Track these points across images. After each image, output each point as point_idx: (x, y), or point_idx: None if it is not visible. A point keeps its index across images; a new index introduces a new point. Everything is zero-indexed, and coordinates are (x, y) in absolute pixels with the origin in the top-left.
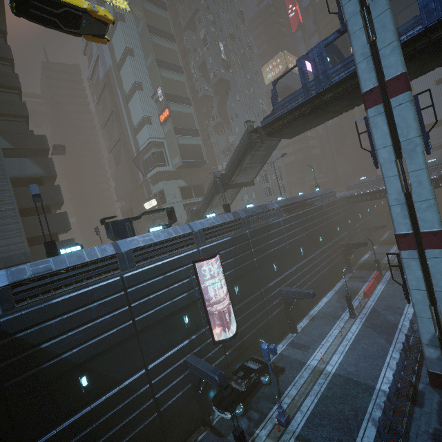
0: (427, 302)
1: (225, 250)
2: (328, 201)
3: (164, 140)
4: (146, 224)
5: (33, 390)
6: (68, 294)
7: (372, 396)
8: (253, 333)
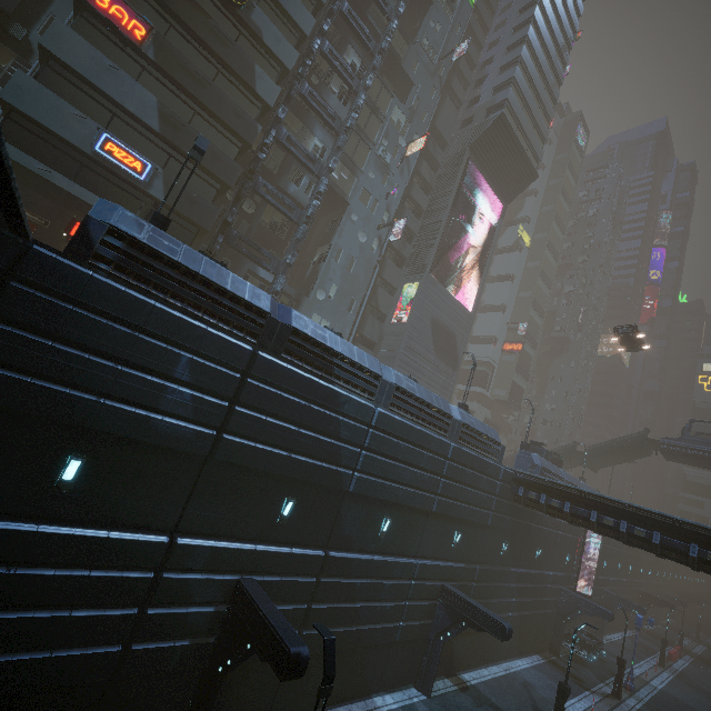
0: None
1: None
2: None
3: (497, 366)
4: None
5: (530, 537)
6: None
7: None
8: None
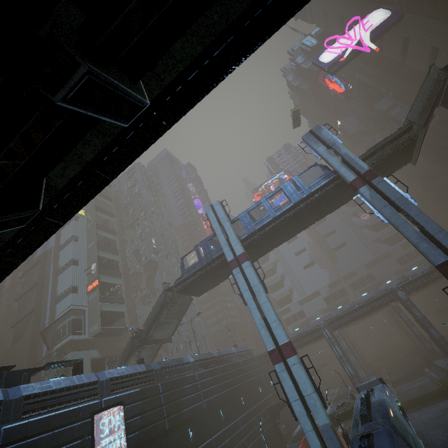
0: (305, 411)
1: (132, 404)
2: (245, 358)
3: (87, 308)
4: None
5: None
6: None
7: None
8: None
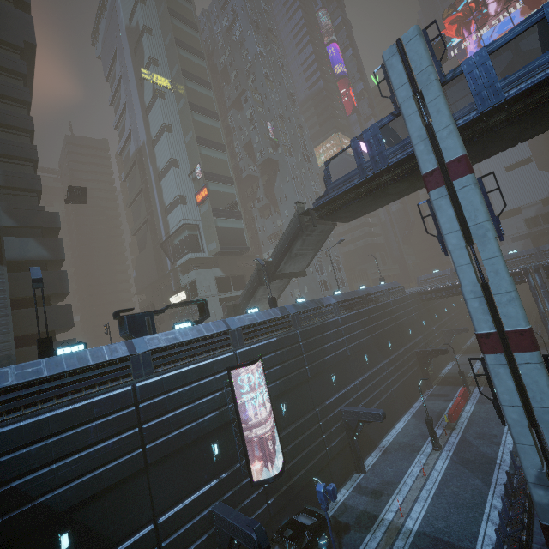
0: (526, 423)
1: (269, 354)
2: (396, 297)
3: (200, 222)
4: (170, 324)
5: None
6: (59, 409)
7: None
8: (305, 471)
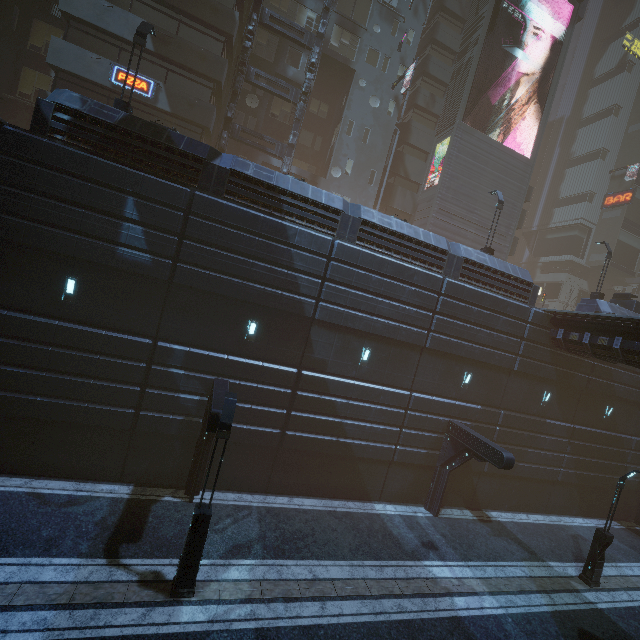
0: None
1: None
2: None
3: (594, 227)
4: None
5: (591, 392)
6: None
7: None
8: None
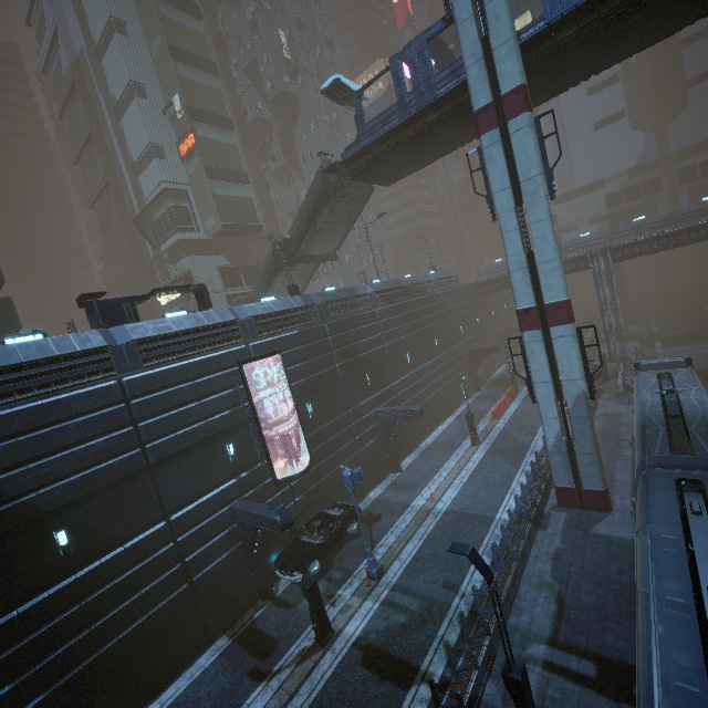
0: (553, 397)
1: (291, 349)
2: (447, 289)
3: (189, 188)
4: None
5: None
6: (24, 405)
7: (490, 527)
8: (336, 471)
